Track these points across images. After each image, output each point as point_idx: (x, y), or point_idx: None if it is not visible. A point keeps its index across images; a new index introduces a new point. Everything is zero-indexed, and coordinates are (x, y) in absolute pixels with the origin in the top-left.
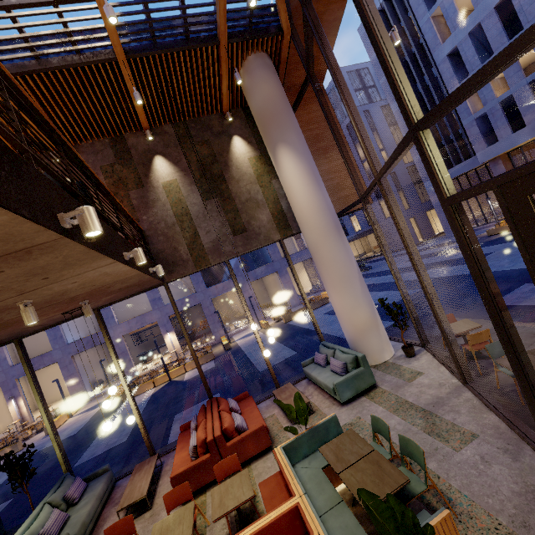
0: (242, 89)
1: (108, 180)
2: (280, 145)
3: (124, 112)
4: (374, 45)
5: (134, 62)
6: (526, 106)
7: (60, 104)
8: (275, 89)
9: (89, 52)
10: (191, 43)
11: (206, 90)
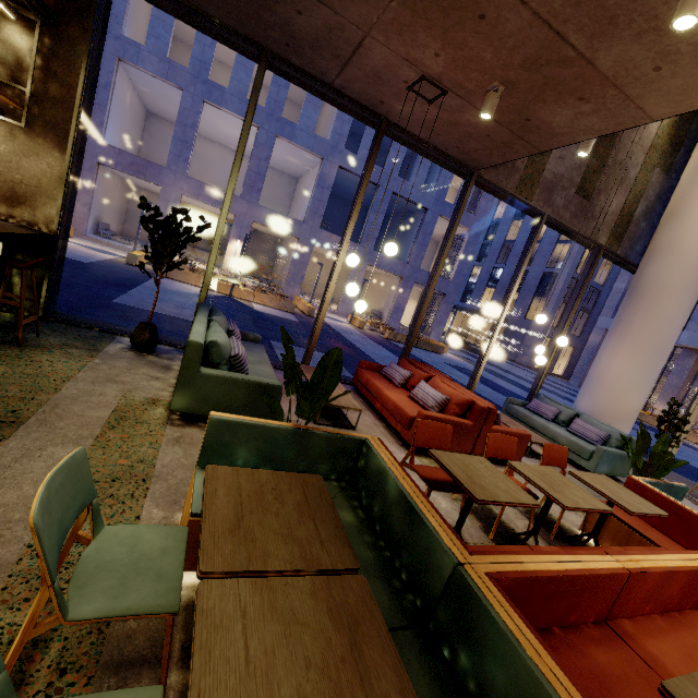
0: None
1: None
2: None
3: None
4: None
5: None
6: None
7: None
8: None
9: None
10: None
11: None
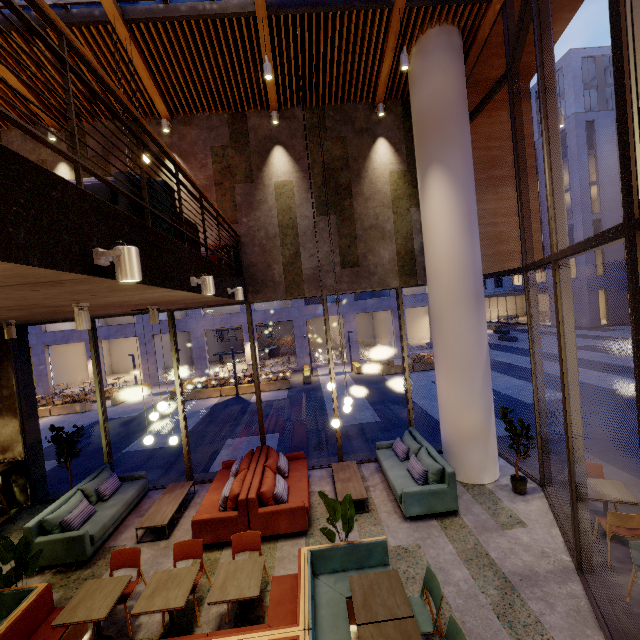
0: (408, 76)
1: (215, 166)
2: (435, 165)
3: (253, 83)
4: (617, 68)
5: (276, 19)
6: None
7: (182, 63)
8: (453, 83)
9: (225, 0)
10: (354, 2)
11: (359, 69)
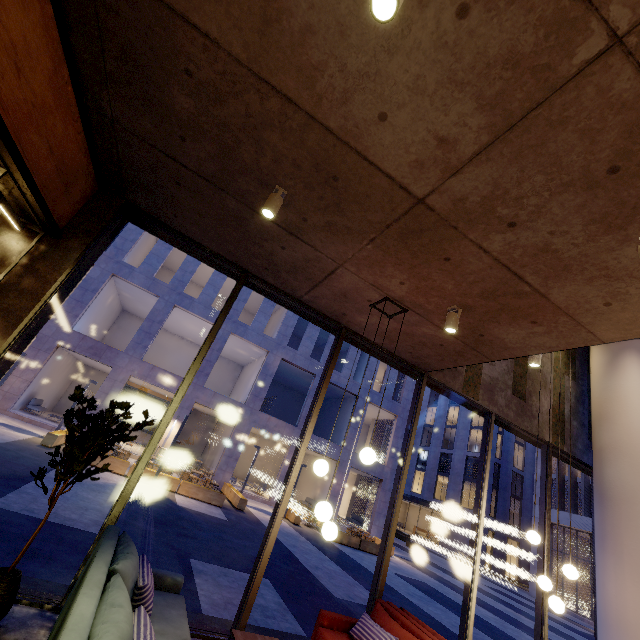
0: None
1: None
2: (634, 351)
3: None
4: None
5: None
6: None
7: None
8: None
9: None
10: None
11: None
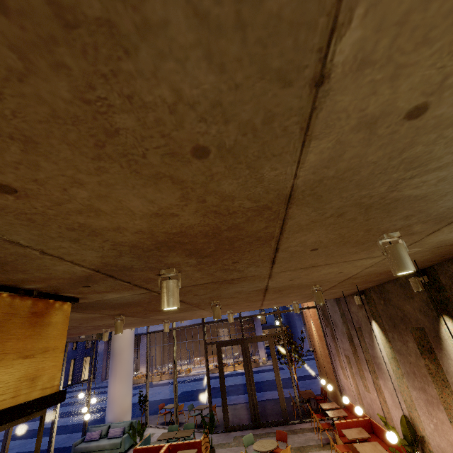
0: None
1: None
2: None
3: None
4: None
5: None
6: None
7: None
8: None
9: None
10: None
11: None
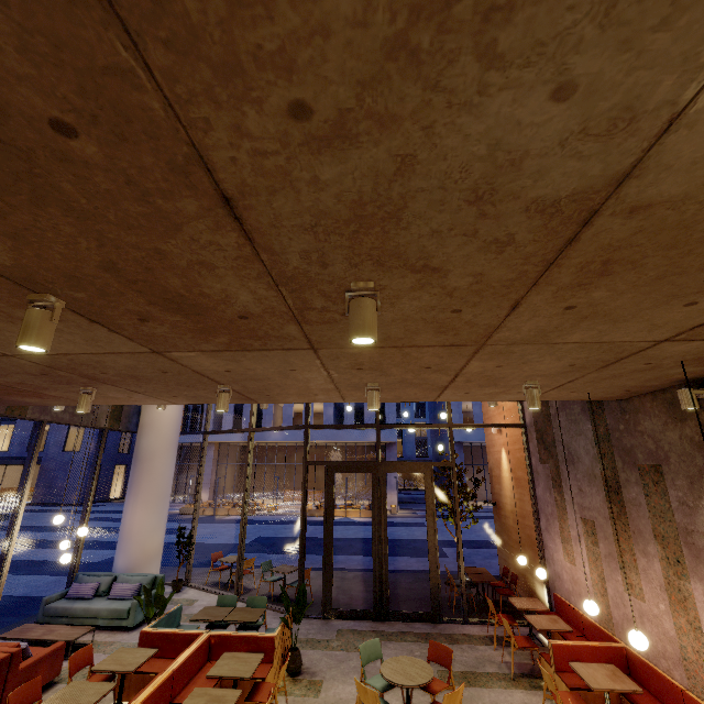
0: None
1: None
2: None
3: None
4: None
5: None
6: (247, 416)
7: None
8: None
9: None
10: None
11: None
